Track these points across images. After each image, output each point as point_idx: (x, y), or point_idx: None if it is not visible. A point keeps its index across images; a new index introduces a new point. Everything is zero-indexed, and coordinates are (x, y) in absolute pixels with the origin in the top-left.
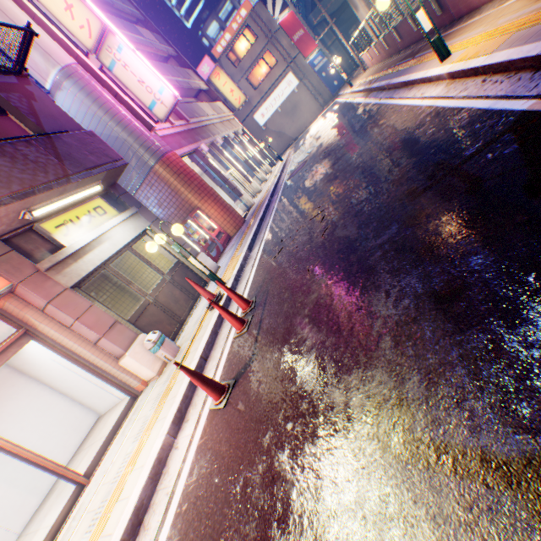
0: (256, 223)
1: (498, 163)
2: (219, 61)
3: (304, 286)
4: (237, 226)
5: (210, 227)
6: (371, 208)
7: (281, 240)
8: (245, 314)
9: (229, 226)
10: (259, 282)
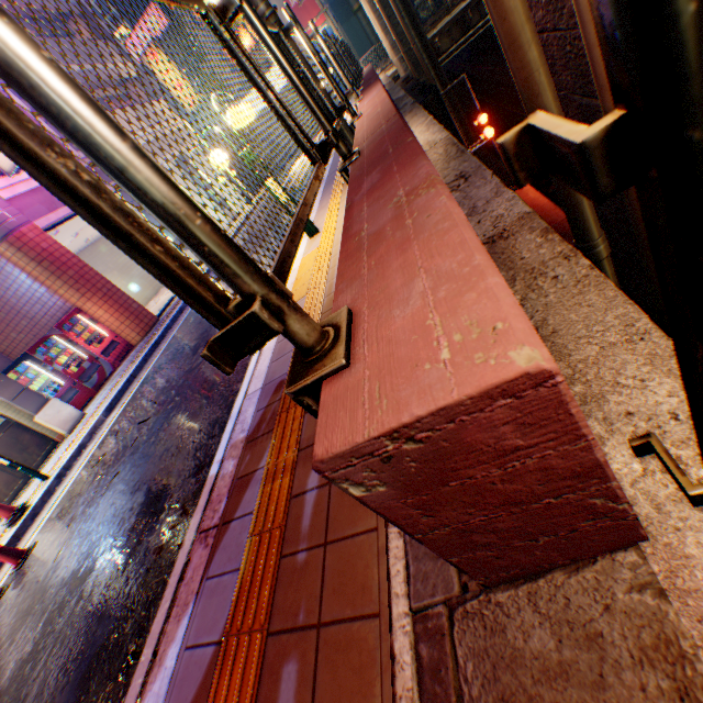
0: (145, 352)
1: (140, 565)
2: (175, 15)
3: (35, 588)
4: (142, 332)
5: (98, 336)
6: (129, 491)
7: (119, 430)
8: (14, 572)
9: (130, 332)
10: (59, 510)
